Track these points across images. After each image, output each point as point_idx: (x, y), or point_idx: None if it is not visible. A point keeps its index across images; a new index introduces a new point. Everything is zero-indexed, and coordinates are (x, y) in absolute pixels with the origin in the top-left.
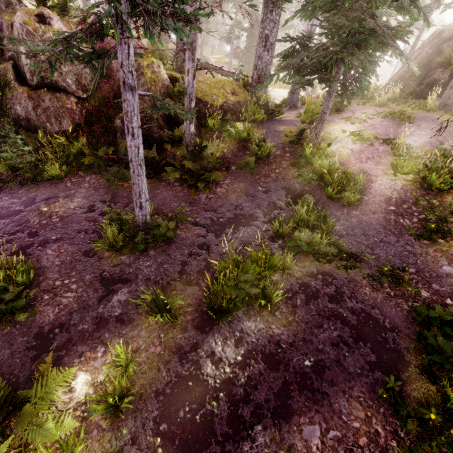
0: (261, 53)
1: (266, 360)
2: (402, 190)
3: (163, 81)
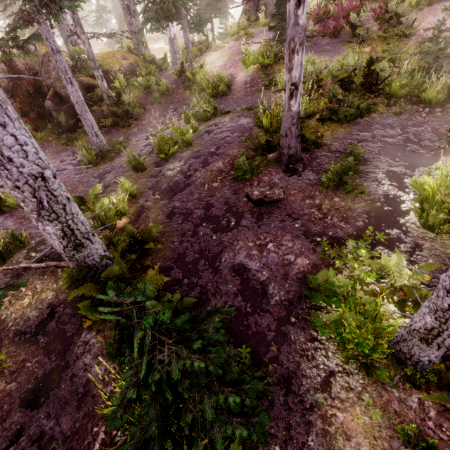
0: (130, 20)
1: (195, 158)
2: (252, 74)
3: (67, 62)
